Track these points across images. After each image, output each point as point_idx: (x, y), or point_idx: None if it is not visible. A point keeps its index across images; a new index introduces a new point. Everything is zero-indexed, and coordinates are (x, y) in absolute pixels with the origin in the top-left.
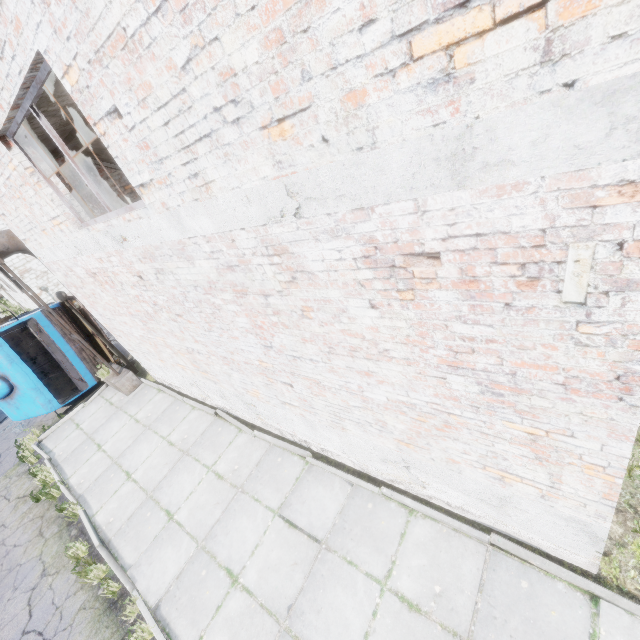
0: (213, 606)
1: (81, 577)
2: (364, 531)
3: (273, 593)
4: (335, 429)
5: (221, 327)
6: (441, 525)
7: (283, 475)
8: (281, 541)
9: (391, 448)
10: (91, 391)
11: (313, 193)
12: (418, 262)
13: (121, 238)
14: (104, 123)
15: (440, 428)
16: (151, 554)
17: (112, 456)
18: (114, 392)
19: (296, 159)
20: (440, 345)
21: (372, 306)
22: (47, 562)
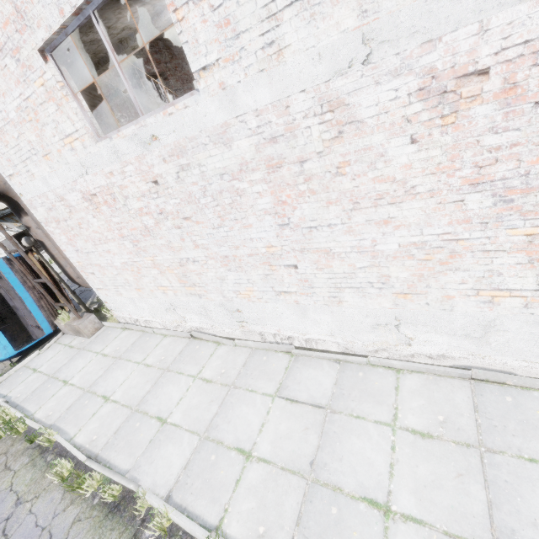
0: (231, 481)
1: (73, 488)
2: (362, 392)
3: (291, 456)
4: (330, 306)
5: (235, 217)
6: (427, 375)
7: (272, 368)
8: (287, 415)
9: (386, 307)
10: (45, 341)
11: (388, 36)
12: (468, 82)
13: (151, 138)
14: (187, 7)
15: (444, 261)
16: (150, 455)
17: (82, 387)
18: (72, 337)
19: (382, 5)
20: (467, 164)
21: (412, 141)
22: (21, 491)
